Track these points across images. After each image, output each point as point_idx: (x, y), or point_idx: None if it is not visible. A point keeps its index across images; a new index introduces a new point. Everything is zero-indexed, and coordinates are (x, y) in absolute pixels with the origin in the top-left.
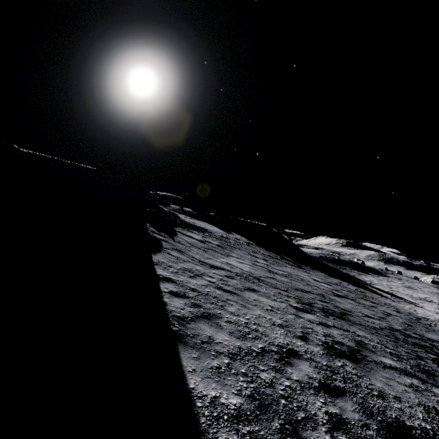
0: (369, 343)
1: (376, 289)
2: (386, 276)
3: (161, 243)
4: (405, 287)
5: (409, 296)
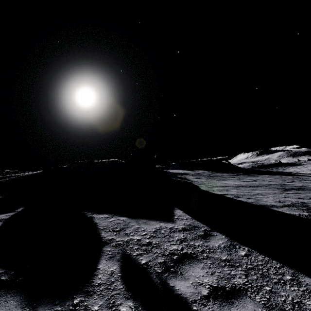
0: None
1: (303, 174)
2: (301, 164)
3: (192, 183)
4: None
5: None
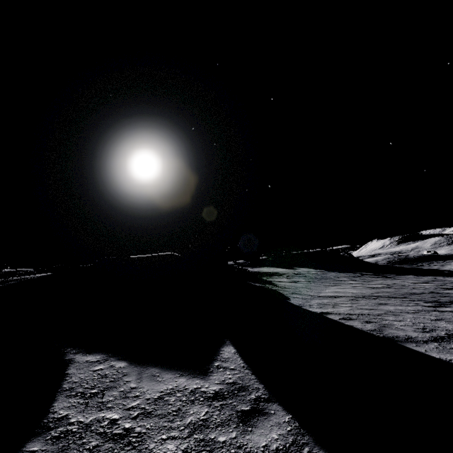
0: None
1: None
2: None
3: (279, 292)
4: None
5: None
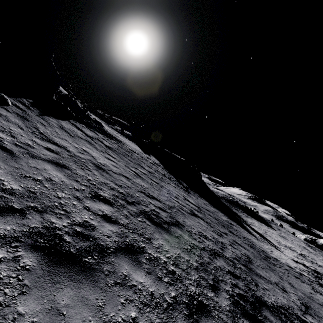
0: (151, 253)
1: (250, 228)
2: (269, 224)
3: (6, 105)
4: (279, 235)
5: (276, 241)
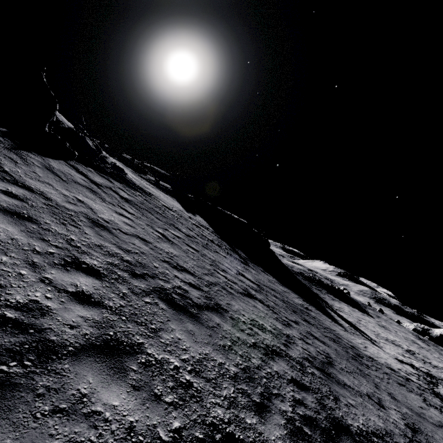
0: (154, 353)
1: (337, 315)
2: (364, 310)
3: None
4: (378, 324)
5: (374, 333)
